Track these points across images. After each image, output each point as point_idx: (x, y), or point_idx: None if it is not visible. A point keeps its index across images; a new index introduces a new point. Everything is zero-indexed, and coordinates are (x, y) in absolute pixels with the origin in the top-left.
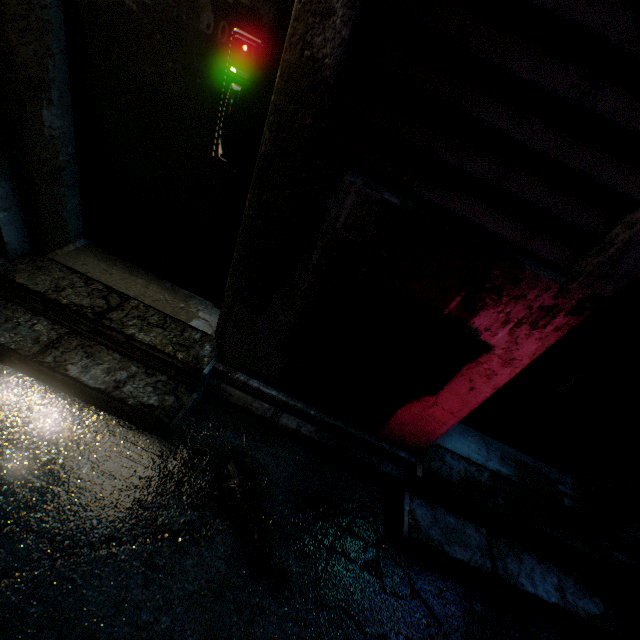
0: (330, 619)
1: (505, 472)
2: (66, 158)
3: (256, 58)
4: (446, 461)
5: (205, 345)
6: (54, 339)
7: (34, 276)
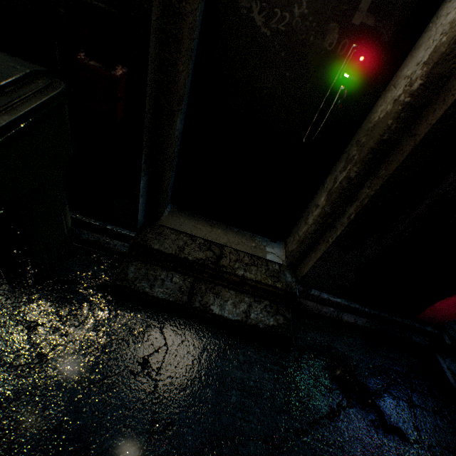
0: (439, 455)
1: None
2: (176, 149)
3: (367, 65)
4: (455, 328)
5: (285, 273)
6: (190, 287)
7: (160, 241)
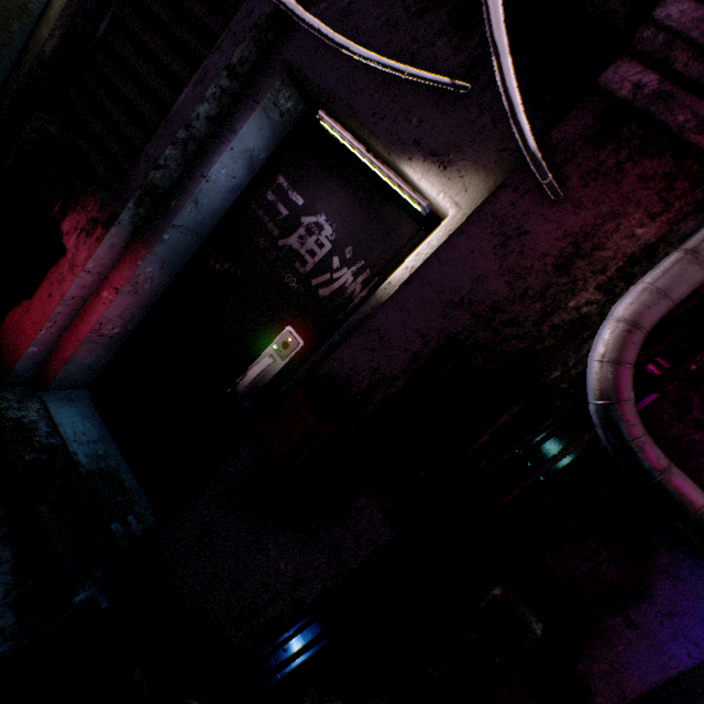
0: None
1: (82, 460)
2: None
3: None
4: (26, 404)
5: None
6: None
7: None
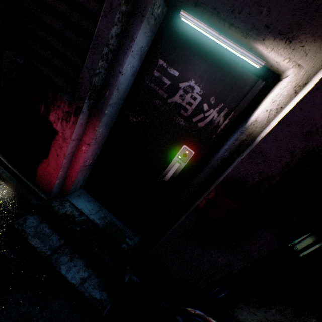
0: None
1: (97, 222)
2: None
3: None
4: (64, 205)
5: None
6: None
7: None
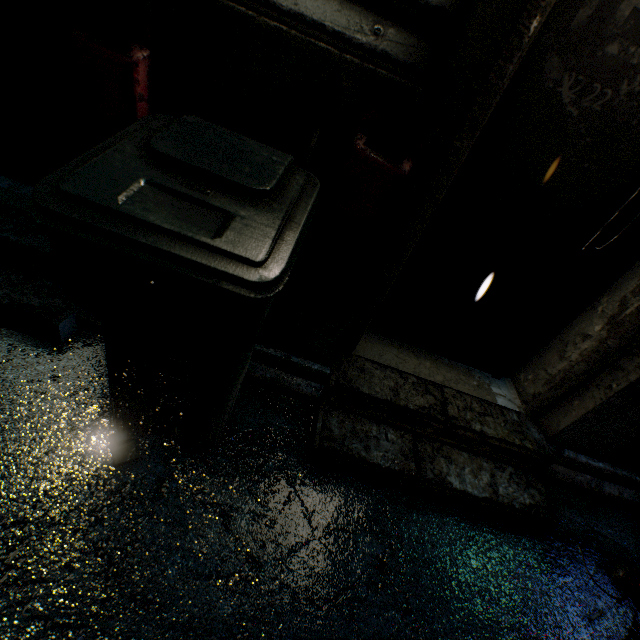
0: None
1: None
2: None
3: None
4: None
5: (528, 426)
6: (412, 448)
7: (367, 381)
